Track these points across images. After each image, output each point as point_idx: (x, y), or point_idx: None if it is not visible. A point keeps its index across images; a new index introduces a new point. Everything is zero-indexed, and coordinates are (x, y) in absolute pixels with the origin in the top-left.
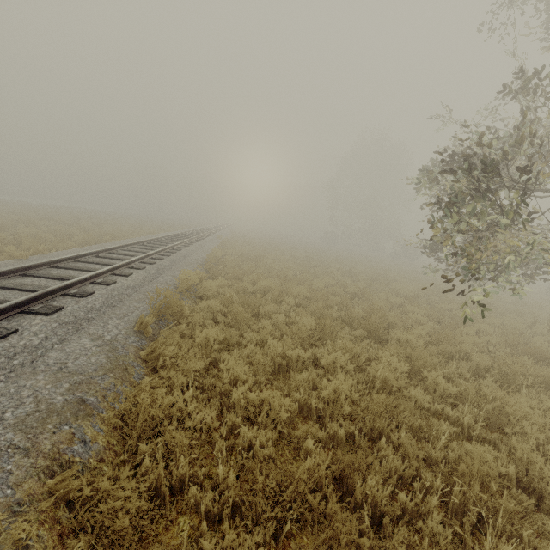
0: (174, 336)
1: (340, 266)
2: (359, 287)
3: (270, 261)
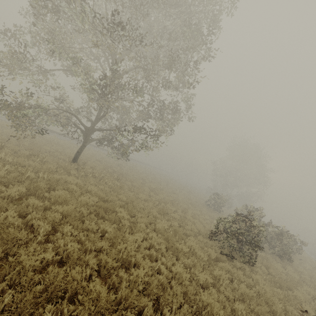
0: (11, 122)
1: (126, 166)
2: (99, 160)
3: (101, 154)
